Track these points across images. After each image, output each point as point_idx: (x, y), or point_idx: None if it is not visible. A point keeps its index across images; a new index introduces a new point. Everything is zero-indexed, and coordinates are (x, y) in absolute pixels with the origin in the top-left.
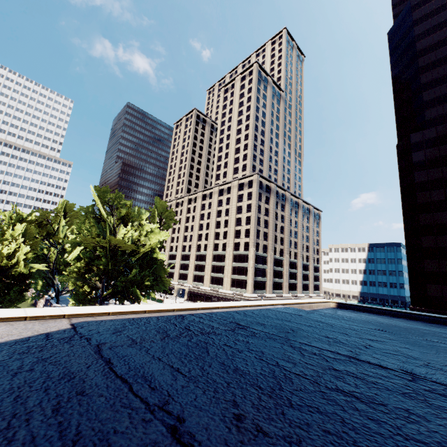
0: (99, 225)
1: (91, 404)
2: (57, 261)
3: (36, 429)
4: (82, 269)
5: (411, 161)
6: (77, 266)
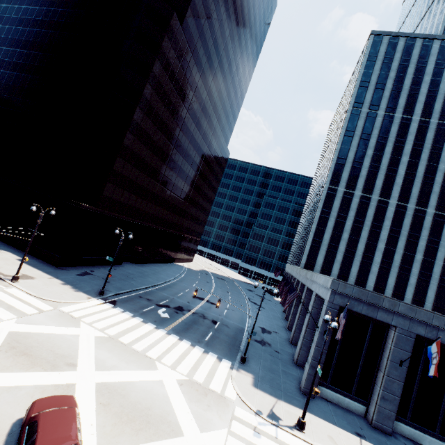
0: None
1: None
2: None
3: None
4: None
5: (161, 43)
6: None
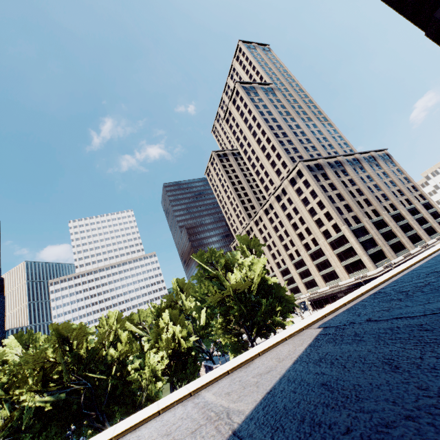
0: (212, 282)
1: (439, 322)
2: (195, 330)
3: (436, 334)
4: (223, 324)
5: None
6: (218, 322)
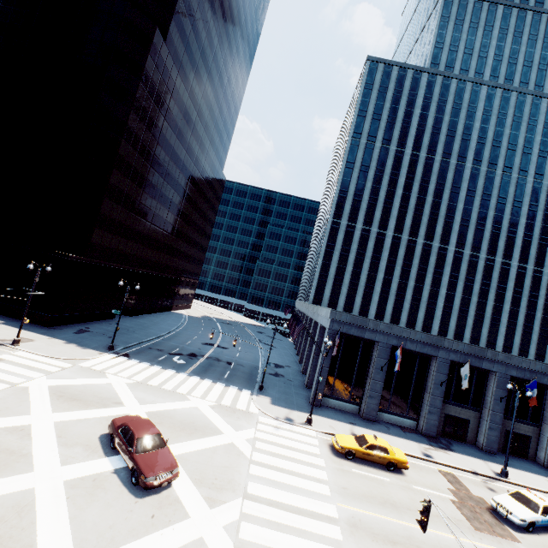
0: None
1: None
2: None
3: None
4: None
5: (145, 64)
6: None
